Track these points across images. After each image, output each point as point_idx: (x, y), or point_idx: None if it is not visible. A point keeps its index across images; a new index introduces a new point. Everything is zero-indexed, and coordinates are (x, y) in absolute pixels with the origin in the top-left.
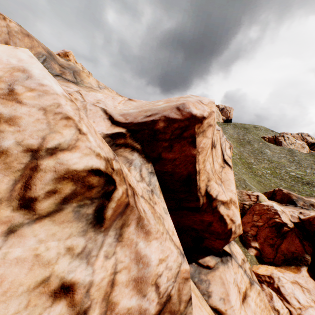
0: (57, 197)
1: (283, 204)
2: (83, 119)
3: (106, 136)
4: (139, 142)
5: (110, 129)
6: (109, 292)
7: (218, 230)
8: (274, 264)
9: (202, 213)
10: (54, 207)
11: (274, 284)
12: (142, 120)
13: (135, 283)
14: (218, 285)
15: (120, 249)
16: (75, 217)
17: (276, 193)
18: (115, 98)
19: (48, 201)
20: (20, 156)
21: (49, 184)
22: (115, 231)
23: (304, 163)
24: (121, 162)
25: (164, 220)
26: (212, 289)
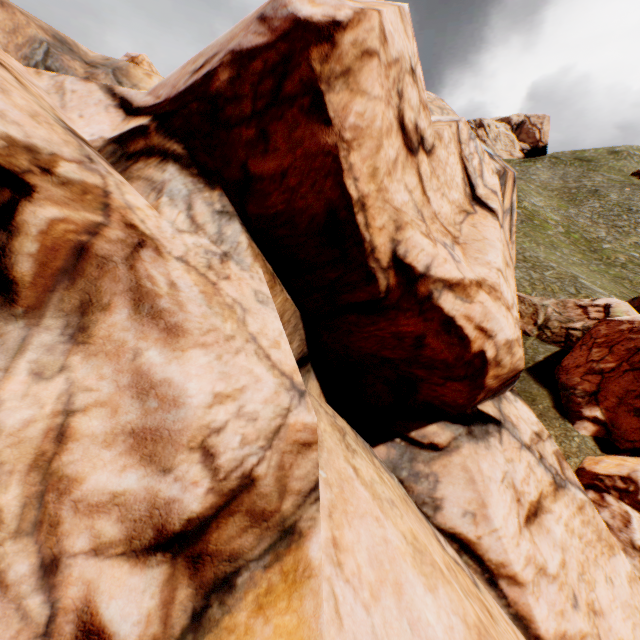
0: None
1: None
2: None
3: (108, 142)
4: (177, 139)
5: (119, 127)
6: (51, 454)
7: (443, 355)
8: None
9: (392, 316)
10: None
11: (638, 494)
12: (186, 85)
13: (134, 440)
14: (459, 485)
15: (82, 361)
16: None
17: None
18: None
19: None
20: None
21: None
22: (66, 318)
23: None
24: (123, 183)
25: (250, 314)
26: (445, 493)
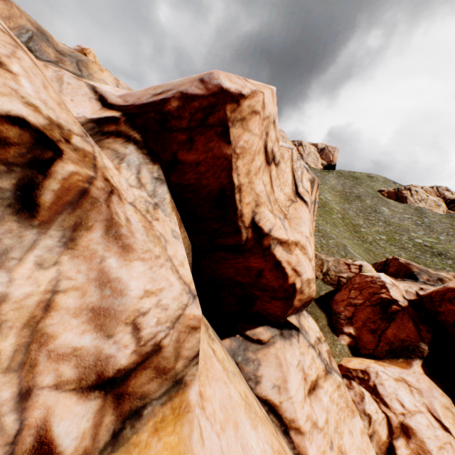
0: None
1: (398, 278)
2: (22, 60)
3: (89, 121)
4: (138, 131)
5: (97, 113)
6: (39, 317)
7: (272, 283)
8: (374, 356)
9: (247, 256)
10: None
11: (369, 381)
12: (148, 101)
13: (92, 314)
14: (272, 367)
15: (69, 260)
16: None
17: (390, 263)
18: None
19: None
20: None
21: None
22: (63, 232)
23: (438, 227)
24: (102, 151)
25: (168, 244)
26: (263, 372)
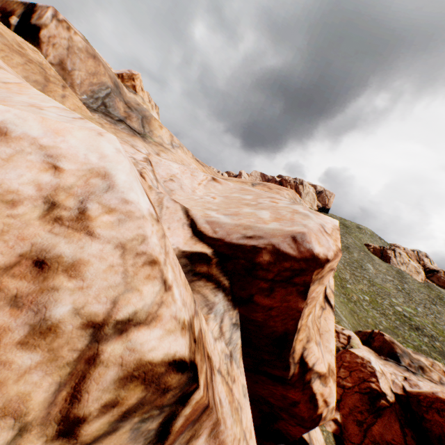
0: (115, 411)
1: (381, 355)
2: (169, 253)
3: (182, 254)
4: (228, 277)
5: (189, 243)
6: None
7: (304, 414)
8: None
9: (288, 387)
10: (106, 428)
11: None
12: (238, 241)
13: None
14: None
15: None
16: (131, 437)
17: (375, 337)
18: (195, 175)
19: (101, 419)
20: (76, 335)
21: (108, 390)
22: None
23: (417, 296)
24: (200, 310)
25: (242, 411)
26: None
